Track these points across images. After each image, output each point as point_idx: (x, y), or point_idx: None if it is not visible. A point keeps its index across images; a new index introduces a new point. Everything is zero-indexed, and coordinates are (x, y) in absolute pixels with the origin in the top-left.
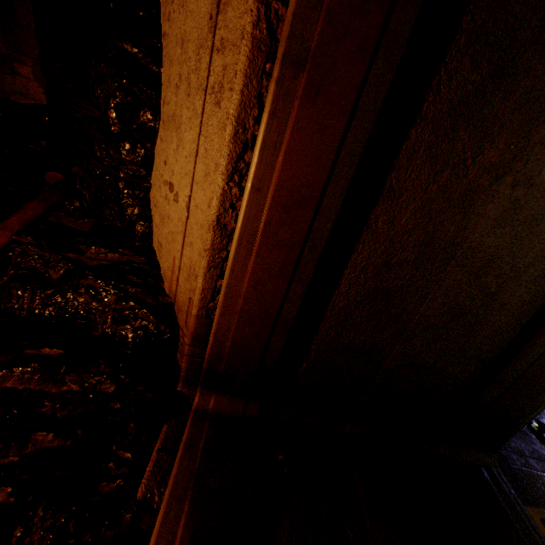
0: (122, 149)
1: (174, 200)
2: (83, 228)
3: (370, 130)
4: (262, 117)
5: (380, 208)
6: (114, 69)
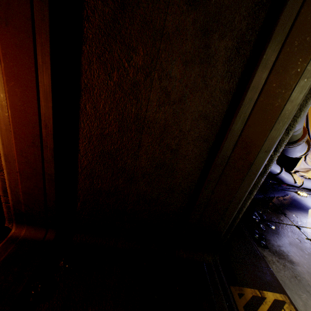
0: None
1: None
2: None
3: (49, 46)
4: None
5: (84, 98)
6: None
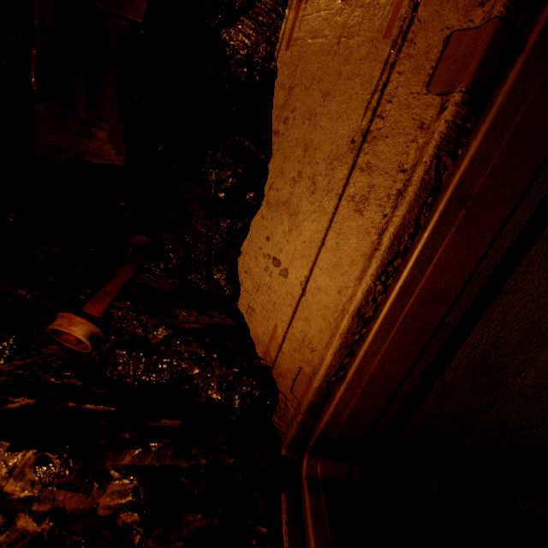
0: (222, 222)
1: (281, 275)
2: (166, 288)
3: (506, 249)
4: (423, 238)
5: (497, 301)
6: (231, 159)
